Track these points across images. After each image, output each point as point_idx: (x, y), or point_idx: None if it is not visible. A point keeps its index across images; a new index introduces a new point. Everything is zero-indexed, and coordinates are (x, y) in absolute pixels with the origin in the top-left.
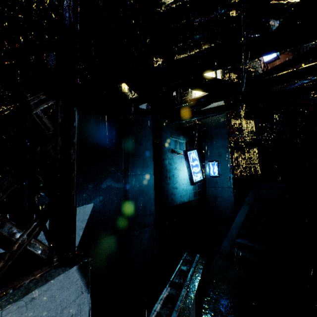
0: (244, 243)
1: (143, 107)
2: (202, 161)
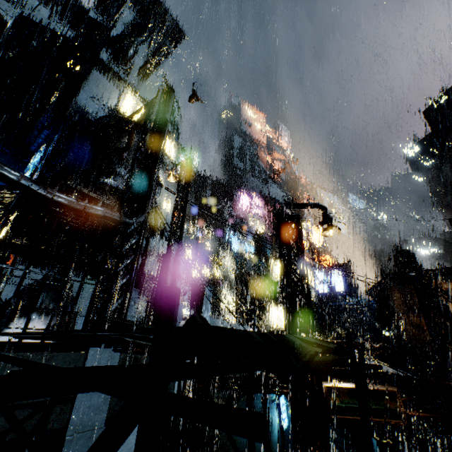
0: None
1: None
2: None
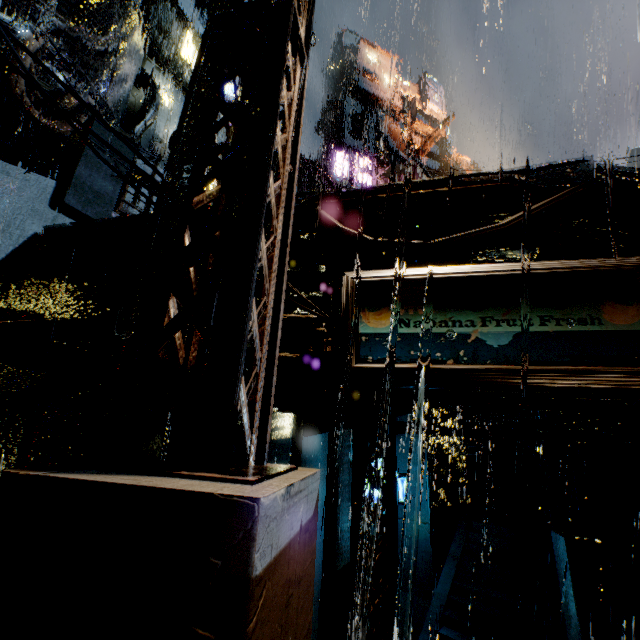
0: (453, 638)
1: None
2: None
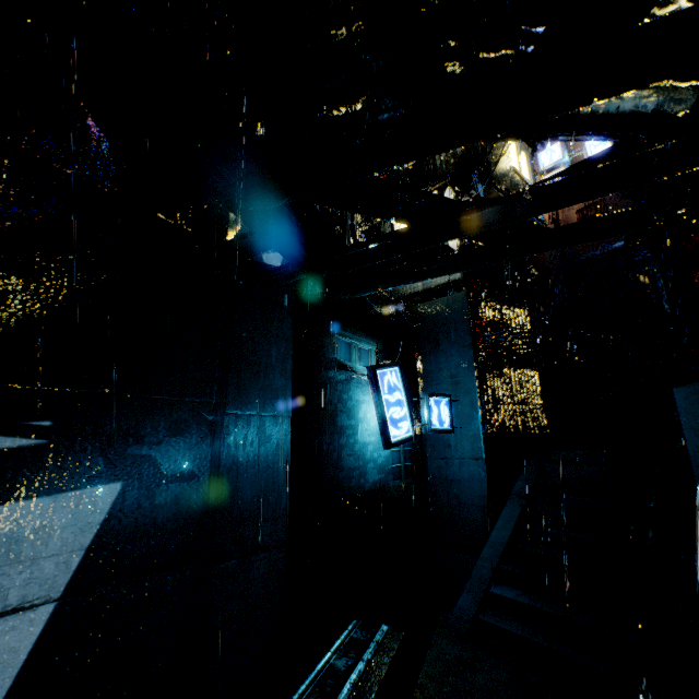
0: (511, 598)
1: (274, 265)
2: (415, 395)
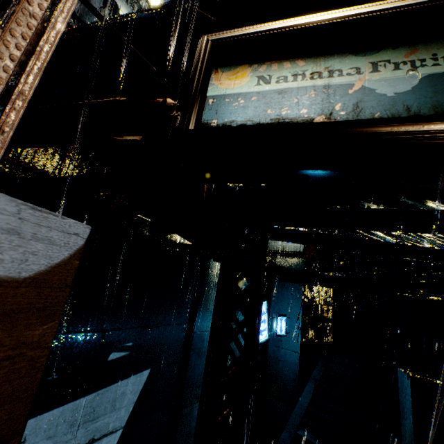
0: (307, 439)
1: None
2: (268, 309)
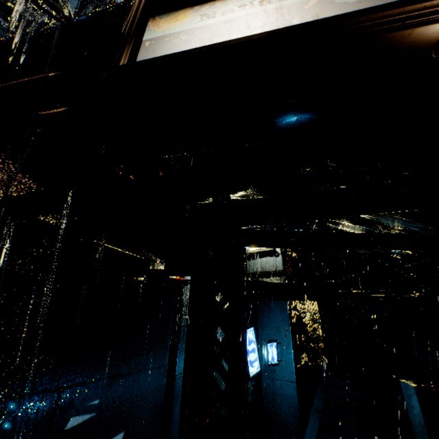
0: None
1: None
2: (256, 337)
